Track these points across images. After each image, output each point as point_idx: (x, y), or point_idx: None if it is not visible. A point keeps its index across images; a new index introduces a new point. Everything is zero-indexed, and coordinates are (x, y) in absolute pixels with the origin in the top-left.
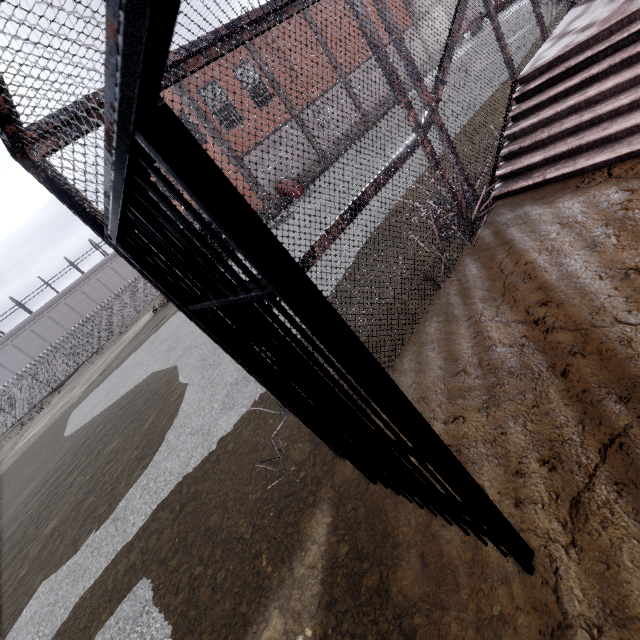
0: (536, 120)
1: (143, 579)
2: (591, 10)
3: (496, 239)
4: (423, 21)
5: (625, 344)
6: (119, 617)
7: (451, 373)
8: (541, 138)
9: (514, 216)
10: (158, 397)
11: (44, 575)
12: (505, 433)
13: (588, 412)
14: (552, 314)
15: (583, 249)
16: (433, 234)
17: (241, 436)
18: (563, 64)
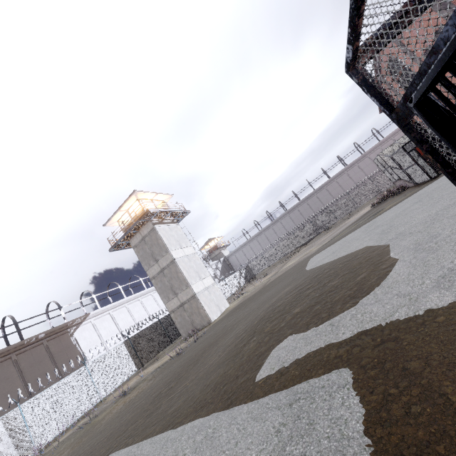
0: None
1: (346, 368)
2: None
3: None
4: None
5: None
6: (329, 378)
7: None
8: None
9: None
10: (370, 262)
11: (291, 331)
12: None
13: None
14: None
15: None
16: None
17: (455, 315)
18: None
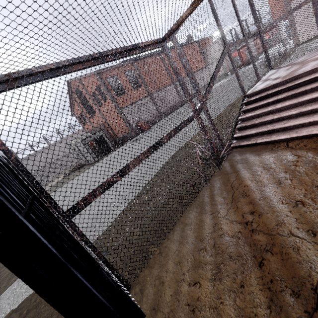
0: (253, 114)
1: None
2: (278, 72)
3: (231, 169)
4: (211, 66)
5: (296, 251)
6: None
7: (198, 248)
8: (255, 123)
9: (241, 158)
10: None
11: None
12: (223, 303)
13: (274, 299)
14: (256, 221)
15: (274, 183)
16: (199, 162)
17: None
18: (266, 92)
